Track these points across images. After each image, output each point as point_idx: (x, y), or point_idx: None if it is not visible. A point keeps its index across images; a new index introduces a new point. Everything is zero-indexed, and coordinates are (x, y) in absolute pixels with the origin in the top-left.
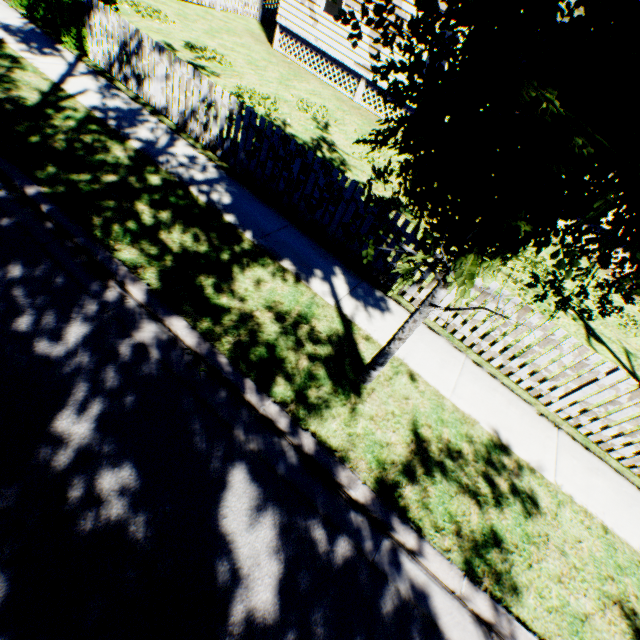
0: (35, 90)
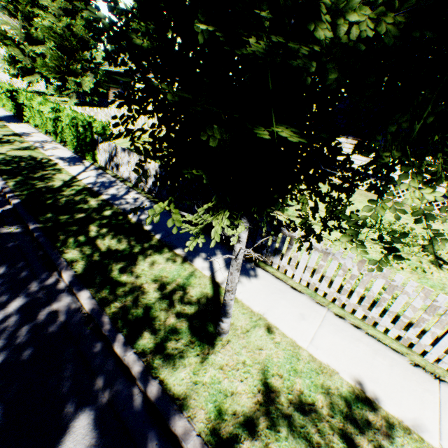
0: (62, 180)
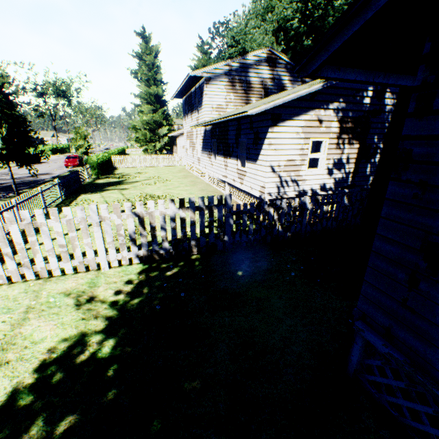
0: None
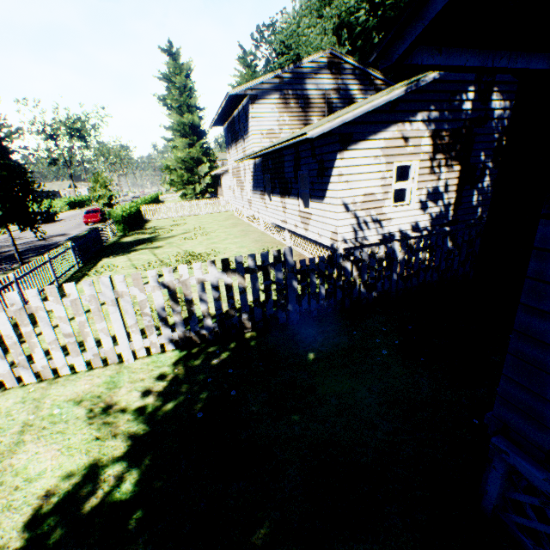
0: None
